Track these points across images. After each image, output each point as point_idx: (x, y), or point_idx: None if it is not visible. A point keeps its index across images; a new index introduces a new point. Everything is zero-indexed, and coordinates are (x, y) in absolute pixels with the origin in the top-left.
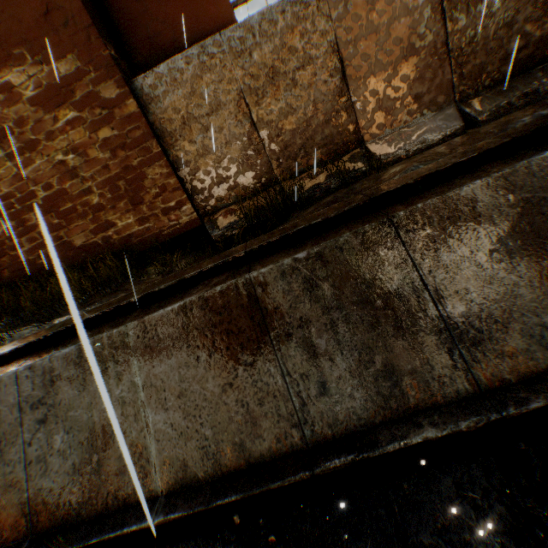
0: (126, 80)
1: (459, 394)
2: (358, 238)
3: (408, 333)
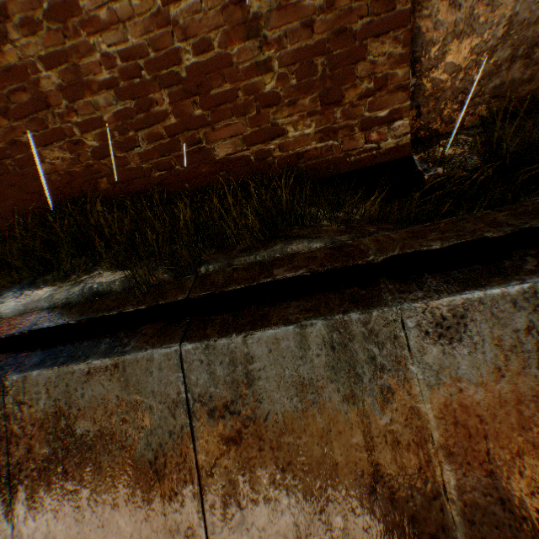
0: None
1: None
2: None
3: None
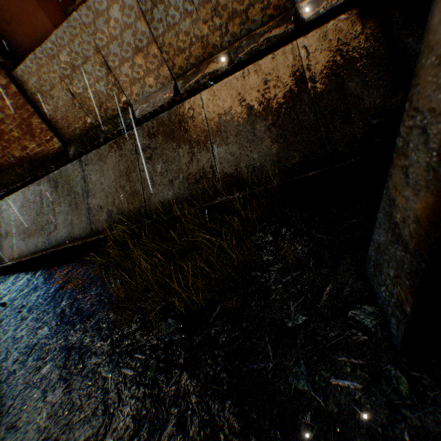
0: (10, 74)
1: (87, 234)
2: (72, 166)
3: (79, 209)
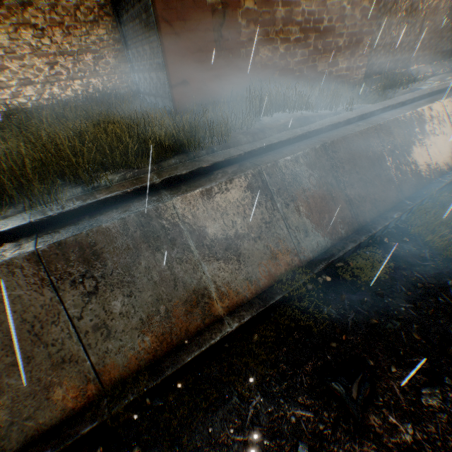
0: None
1: None
2: None
3: None
